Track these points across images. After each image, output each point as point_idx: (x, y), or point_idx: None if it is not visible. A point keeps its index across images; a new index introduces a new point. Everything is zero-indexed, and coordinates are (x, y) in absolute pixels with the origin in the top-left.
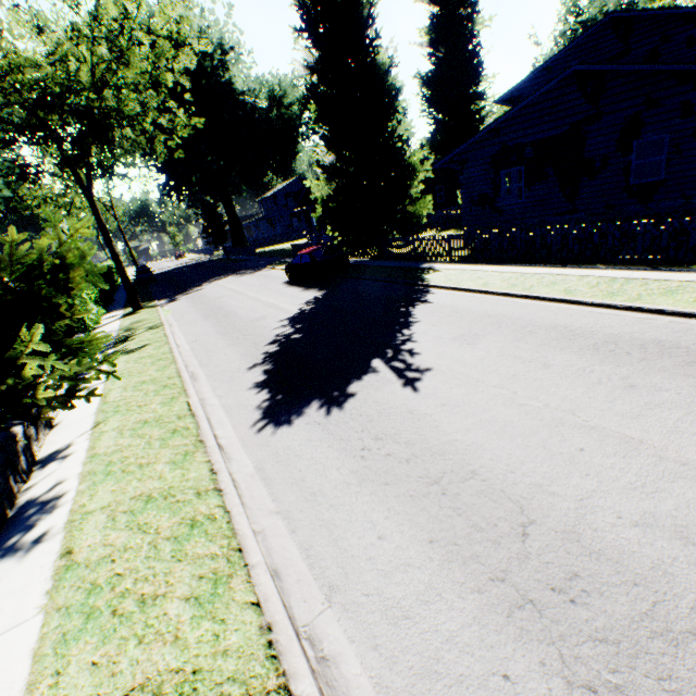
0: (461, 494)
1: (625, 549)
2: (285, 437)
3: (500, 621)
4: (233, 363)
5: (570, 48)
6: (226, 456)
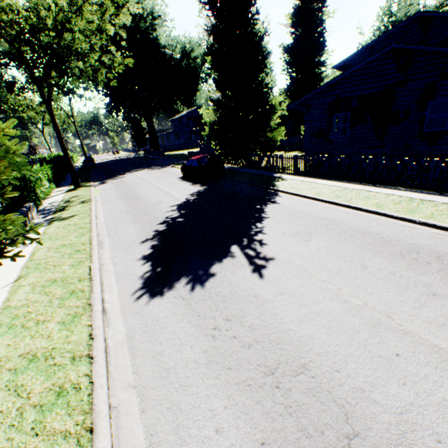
0: (293, 390)
1: None
2: (155, 308)
3: None
4: (131, 236)
5: (387, 34)
6: (107, 320)
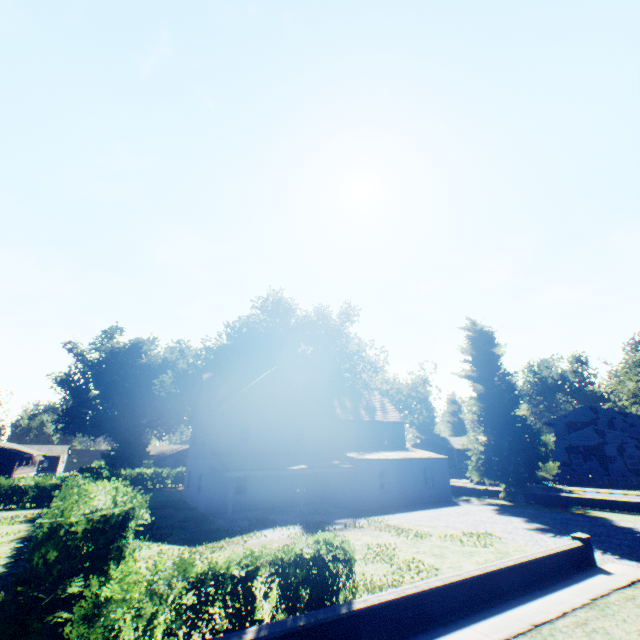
0: None
1: None
2: None
3: None
4: None
5: (572, 411)
6: None
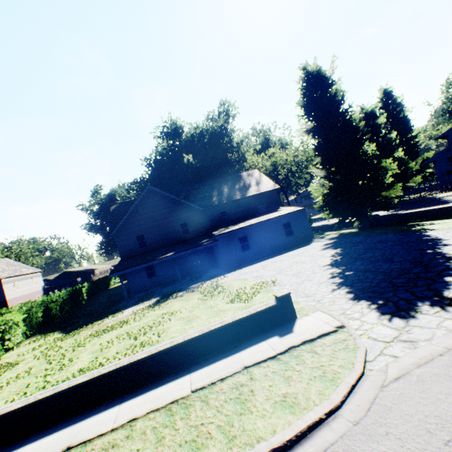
0: None
1: None
2: None
3: None
4: None
5: None
6: None
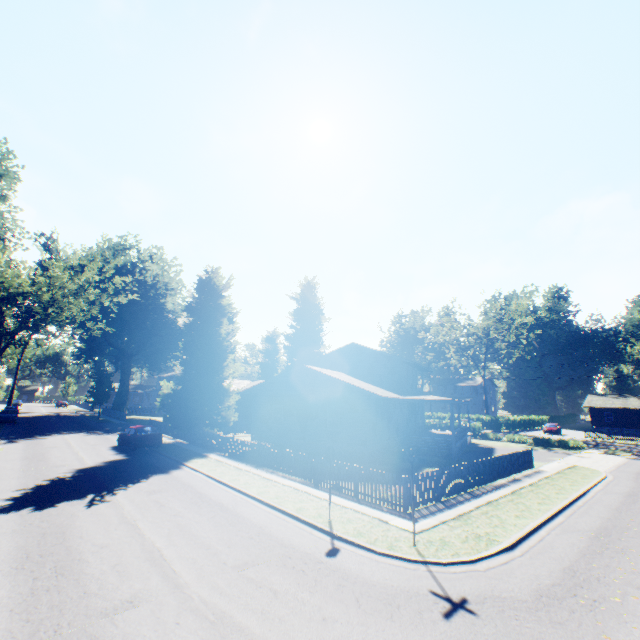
0: (49, 536)
1: (79, 548)
2: None
3: (11, 559)
4: (9, 486)
5: (338, 350)
6: None
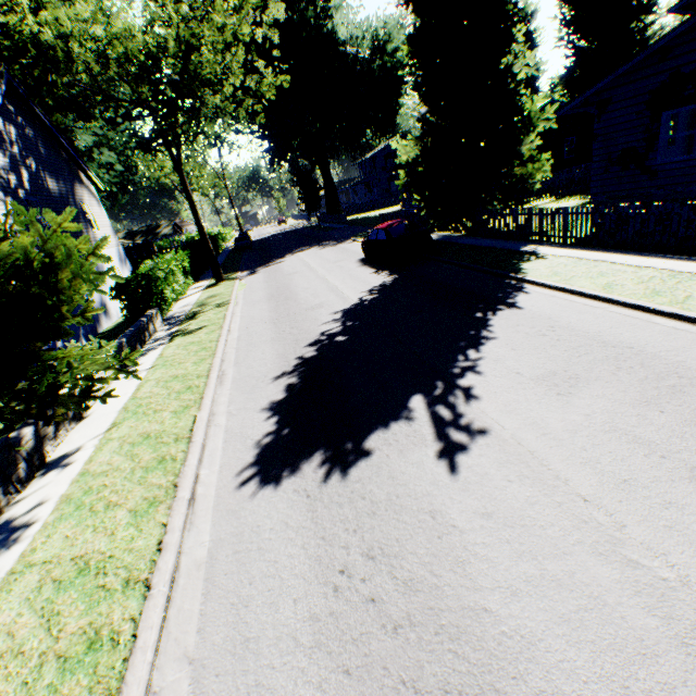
0: None
1: None
2: (261, 508)
3: None
4: (263, 367)
5: None
6: (191, 517)
